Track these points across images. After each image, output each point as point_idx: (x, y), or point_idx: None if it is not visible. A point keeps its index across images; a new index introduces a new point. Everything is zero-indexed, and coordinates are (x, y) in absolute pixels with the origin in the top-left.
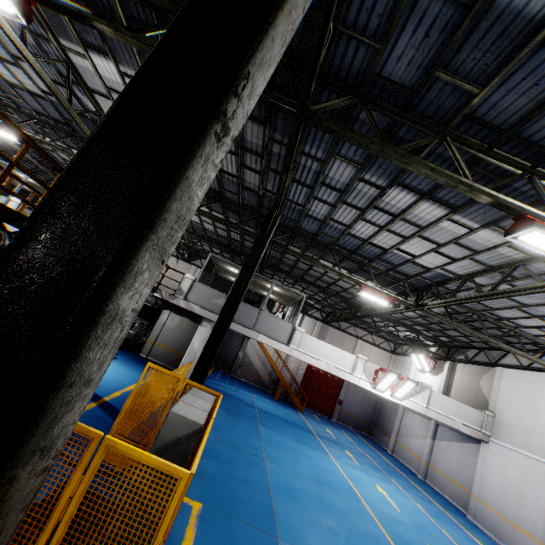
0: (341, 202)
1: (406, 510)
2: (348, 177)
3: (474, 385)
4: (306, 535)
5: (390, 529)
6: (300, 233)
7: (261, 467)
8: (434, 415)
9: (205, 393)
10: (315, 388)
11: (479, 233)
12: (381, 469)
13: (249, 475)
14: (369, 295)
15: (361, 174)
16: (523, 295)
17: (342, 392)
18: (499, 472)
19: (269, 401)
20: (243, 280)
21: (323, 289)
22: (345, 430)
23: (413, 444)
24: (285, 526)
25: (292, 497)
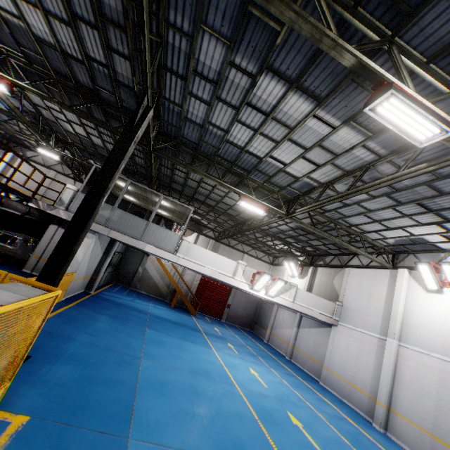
0: (216, 98)
1: (272, 386)
2: (219, 61)
3: (329, 283)
4: (165, 428)
5: (255, 405)
6: (183, 143)
7: (134, 365)
8: (299, 307)
9: (31, 288)
10: (208, 296)
11: (340, 133)
12: (256, 355)
13: (115, 375)
14: (247, 205)
15: (231, 54)
16: (370, 201)
17: (230, 297)
18: (343, 347)
19: (165, 308)
20: (107, 173)
21: (212, 207)
22: (231, 328)
23: (283, 334)
24: (142, 423)
25: (161, 391)
